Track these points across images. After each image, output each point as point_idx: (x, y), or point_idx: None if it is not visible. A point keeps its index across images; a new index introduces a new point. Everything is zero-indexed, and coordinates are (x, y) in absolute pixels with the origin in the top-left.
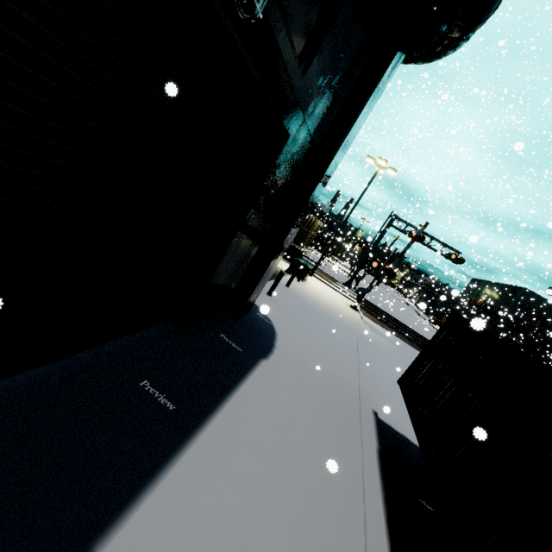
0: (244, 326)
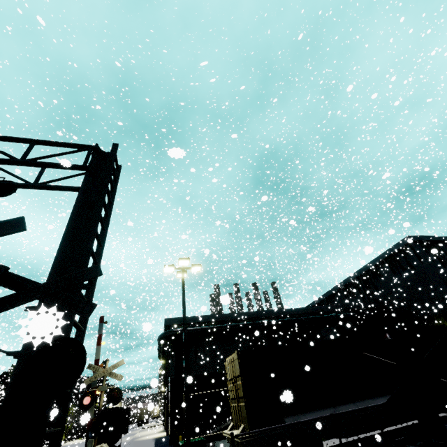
0: (166, 444)
